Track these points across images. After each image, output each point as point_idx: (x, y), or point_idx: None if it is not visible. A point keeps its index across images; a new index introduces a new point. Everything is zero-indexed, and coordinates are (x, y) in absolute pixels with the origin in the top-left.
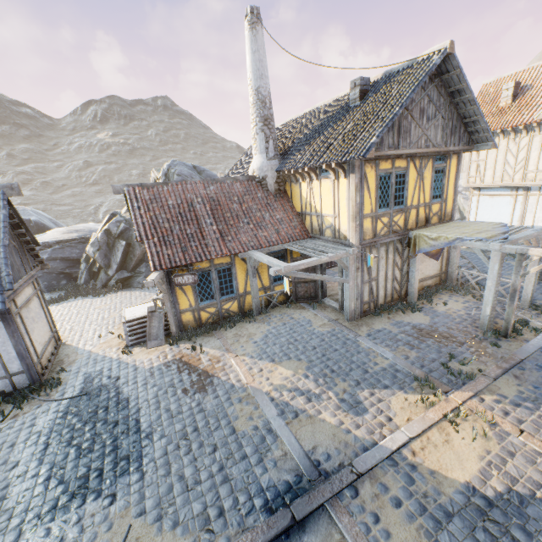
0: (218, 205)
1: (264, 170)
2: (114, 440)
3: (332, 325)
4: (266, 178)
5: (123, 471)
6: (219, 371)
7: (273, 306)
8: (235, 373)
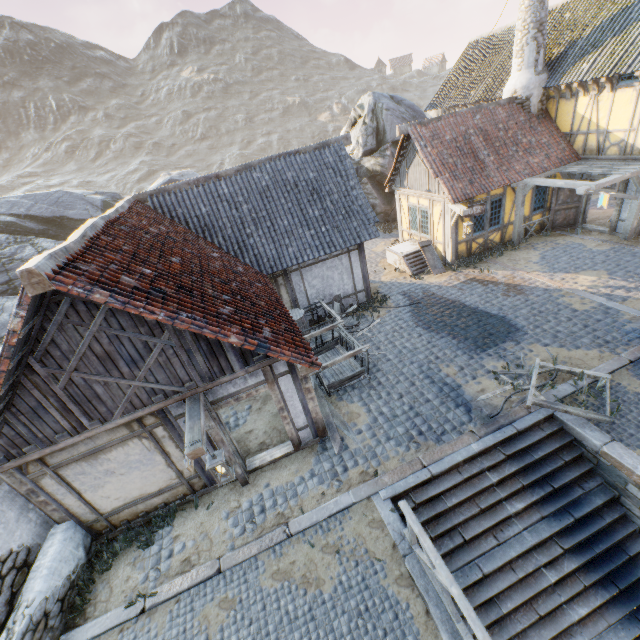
0: (486, 135)
1: (530, 89)
2: (480, 321)
3: (609, 245)
4: (530, 98)
5: (507, 332)
6: (522, 282)
7: (529, 237)
8: (539, 283)
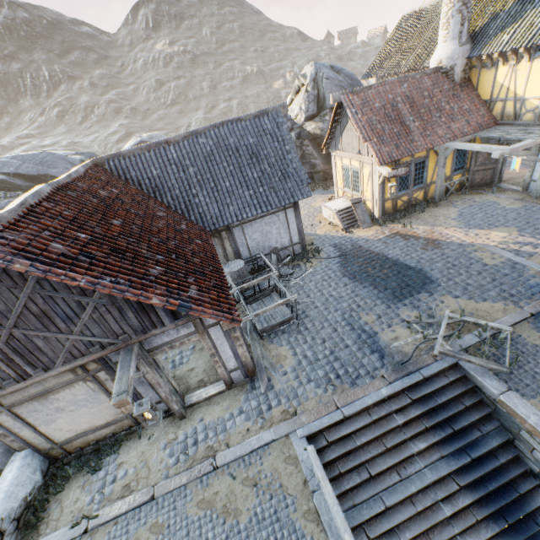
0: (412, 102)
1: (454, 59)
2: (399, 273)
3: (521, 203)
4: (454, 67)
5: (423, 283)
6: (440, 237)
7: (450, 195)
8: (455, 238)
